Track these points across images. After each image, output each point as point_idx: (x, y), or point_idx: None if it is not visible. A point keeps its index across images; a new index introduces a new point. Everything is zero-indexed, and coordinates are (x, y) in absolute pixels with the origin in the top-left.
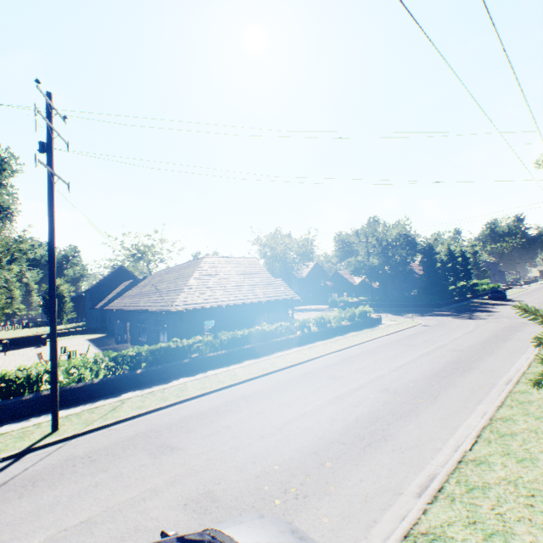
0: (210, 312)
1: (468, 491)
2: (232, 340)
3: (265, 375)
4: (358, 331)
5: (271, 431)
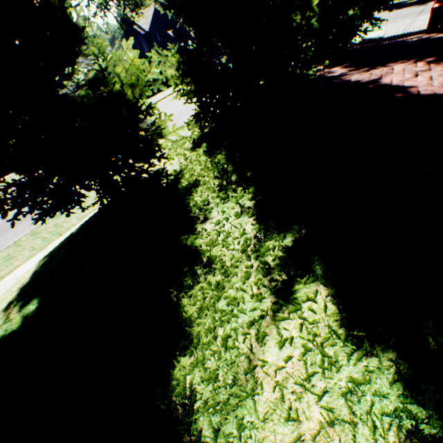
0: None
1: (28, 238)
2: None
3: None
4: (150, 98)
5: None
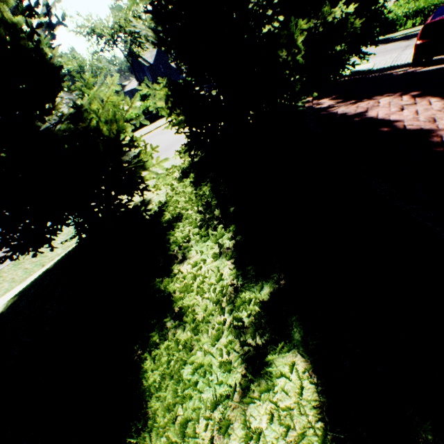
0: None
1: (10, 269)
2: None
3: None
4: (150, 125)
5: None
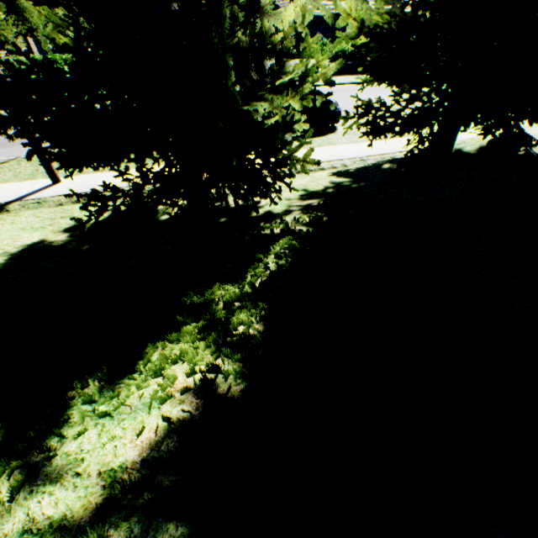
0: (324, 23)
1: None
2: (337, 55)
3: (355, 85)
4: None
5: (340, 102)
